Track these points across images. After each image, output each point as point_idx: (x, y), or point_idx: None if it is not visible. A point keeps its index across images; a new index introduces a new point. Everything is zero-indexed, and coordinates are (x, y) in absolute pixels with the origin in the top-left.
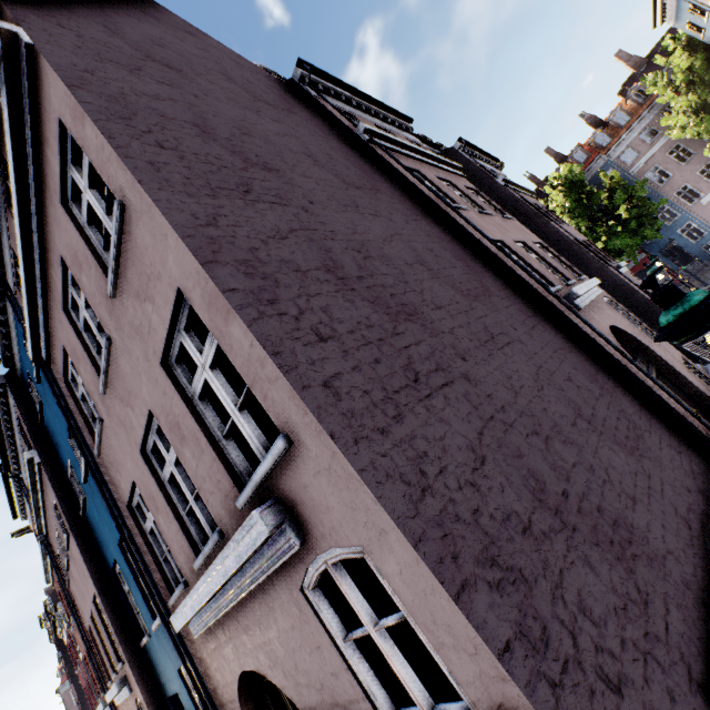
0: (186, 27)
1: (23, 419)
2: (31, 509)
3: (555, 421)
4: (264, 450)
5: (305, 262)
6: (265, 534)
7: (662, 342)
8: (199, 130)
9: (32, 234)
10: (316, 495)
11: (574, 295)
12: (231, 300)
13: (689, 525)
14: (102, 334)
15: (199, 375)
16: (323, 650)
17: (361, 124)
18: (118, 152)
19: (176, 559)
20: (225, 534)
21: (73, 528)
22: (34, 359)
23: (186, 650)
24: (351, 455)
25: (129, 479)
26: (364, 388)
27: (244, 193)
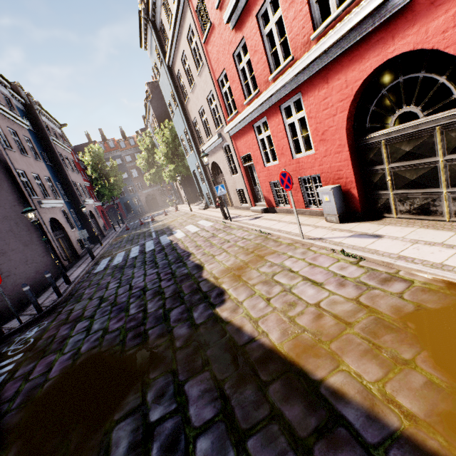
0: None
1: None
2: None
3: (1, 228)
4: None
5: None
6: None
7: (76, 230)
8: None
9: None
10: None
11: (41, 202)
12: None
13: (28, 261)
14: None
15: None
16: None
17: None
18: None
19: None
20: None
21: None
22: None
23: None
24: None
25: None
26: None
27: None
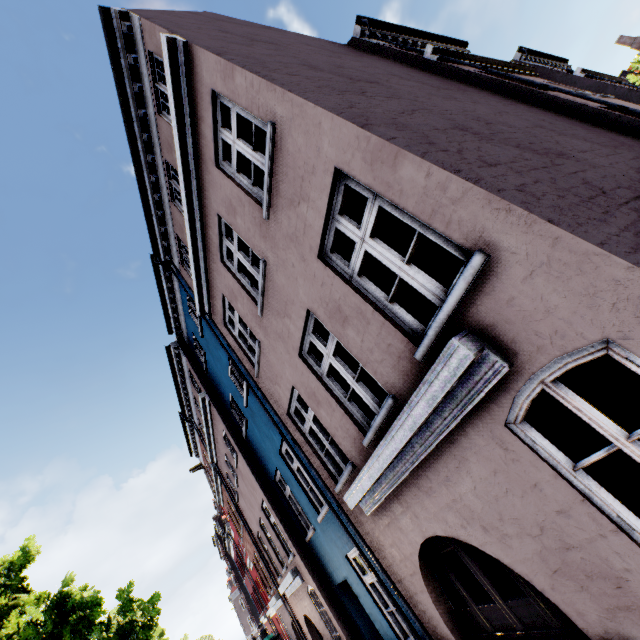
0: (264, 27)
1: (194, 370)
2: (203, 445)
3: None
4: (442, 292)
5: (438, 125)
6: (470, 356)
7: None
8: (308, 67)
9: (194, 207)
10: (527, 303)
11: None
12: (397, 144)
13: None
14: (254, 267)
15: (357, 251)
16: (542, 487)
17: (428, 47)
18: (266, 79)
19: (341, 445)
20: (398, 398)
21: (240, 448)
22: (201, 314)
23: (357, 531)
24: (580, 234)
25: (288, 387)
26: (556, 194)
27: (363, 93)
